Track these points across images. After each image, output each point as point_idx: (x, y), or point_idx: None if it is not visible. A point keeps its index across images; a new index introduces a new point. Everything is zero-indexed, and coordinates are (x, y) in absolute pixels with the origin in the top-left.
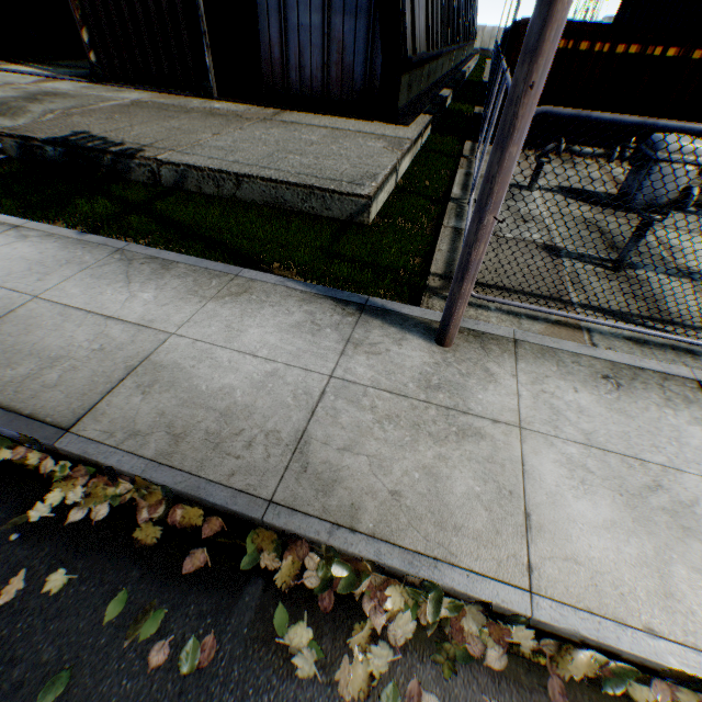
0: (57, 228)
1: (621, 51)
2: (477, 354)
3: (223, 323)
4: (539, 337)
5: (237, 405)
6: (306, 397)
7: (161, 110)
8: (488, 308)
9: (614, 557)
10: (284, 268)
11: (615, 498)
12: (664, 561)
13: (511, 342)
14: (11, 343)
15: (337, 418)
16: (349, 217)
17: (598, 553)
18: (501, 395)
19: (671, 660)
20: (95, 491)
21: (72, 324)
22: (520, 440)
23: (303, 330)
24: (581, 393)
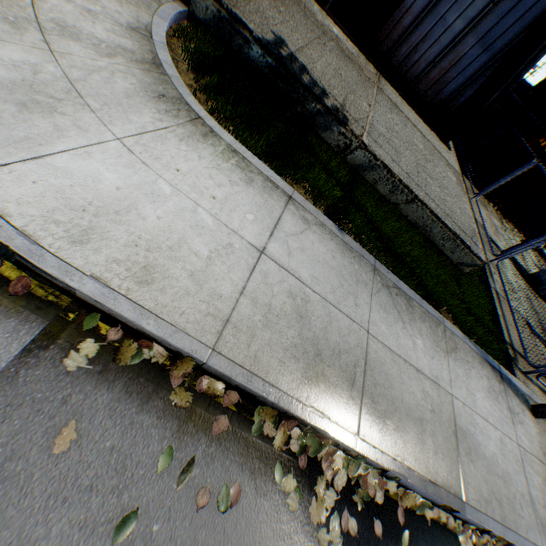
0: (319, 213)
1: None
2: (544, 425)
3: (464, 384)
4: None
5: (503, 471)
6: (518, 463)
7: (303, 12)
8: (533, 383)
9: None
10: (447, 312)
11: None
12: None
13: None
14: (390, 399)
15: (532, 481)
16: (458, 263)
17: None
18: None
19: None
20: (474, 540)
21: (405, 375)
22: None
23: (492, 397)
24: None
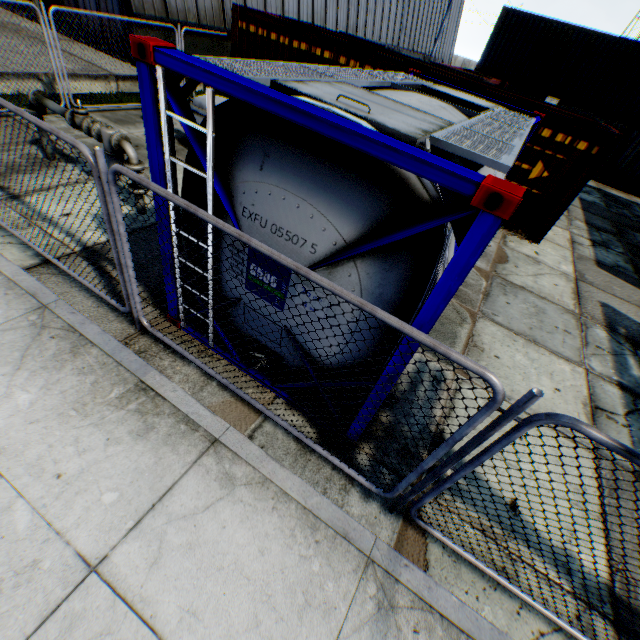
0: None
1: (297, 46)
2: None
3: None
4: None
5: None
6: None
7: None
8: None
9: None
10: None
11: None
12: None
13: None
14: None
15: None
16: None
17: None
18: None
19: None
20: None
21: None
22: None
23: None
24: None
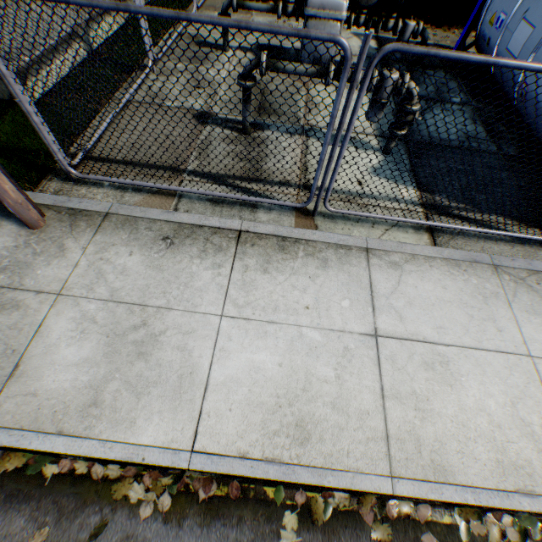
0: None
1: None
2: (62, 232)
3: None
4: (131, 208)
5: None
6: None
7: None
8: (102, 185)
9: (69, 386)
10: None
11: (102, 340)
12: (107, 381)
13: (102, 217)
14: None
15: None
16: (12, 97)
17: (58, 385)
18: (61, 268)
19: (63, 449)
20: None
21: None
22: (52, 305)
23: None
24: (135, 255)
